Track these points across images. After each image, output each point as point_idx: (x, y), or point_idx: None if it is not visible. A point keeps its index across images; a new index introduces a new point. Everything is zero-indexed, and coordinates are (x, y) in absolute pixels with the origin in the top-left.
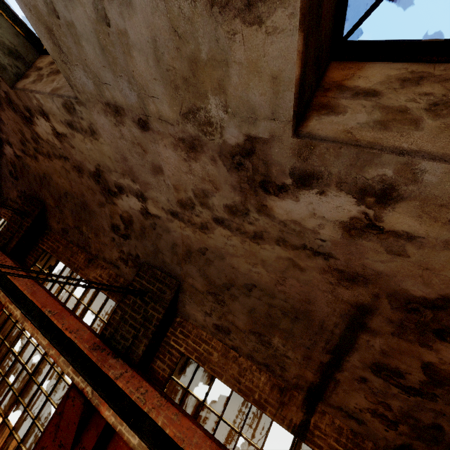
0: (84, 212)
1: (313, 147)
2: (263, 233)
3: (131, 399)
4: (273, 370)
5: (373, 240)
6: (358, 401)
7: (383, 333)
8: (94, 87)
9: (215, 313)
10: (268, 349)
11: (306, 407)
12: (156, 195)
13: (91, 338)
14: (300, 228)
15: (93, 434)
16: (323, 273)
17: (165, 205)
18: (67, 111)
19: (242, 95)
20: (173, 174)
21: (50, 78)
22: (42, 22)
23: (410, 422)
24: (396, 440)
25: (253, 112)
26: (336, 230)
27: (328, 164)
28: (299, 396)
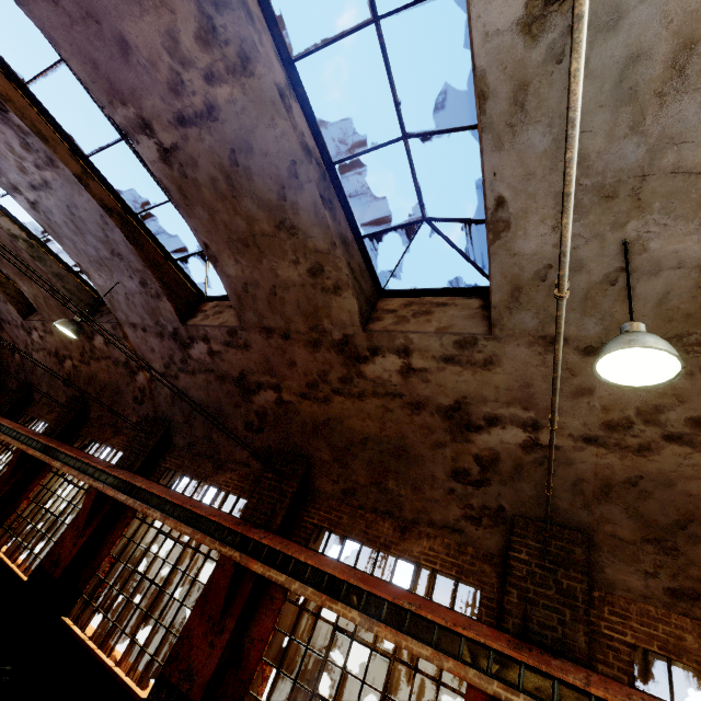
0: (397, 460)
1: None
2: None
3: None
4: None
5: None
6: None
7: None
8: (536, 325)
9: (664, 571)
10: None
11: None
12: (563, 421)
13: (497, 634)
14: None
15: None
16: None
17: (576, 431)
18: (456, 346)
19: None
20: (610, 393)
21: (422, 318)
22: (513, 283)
23: None
24: None
25: None
26: None
27: None
28: None
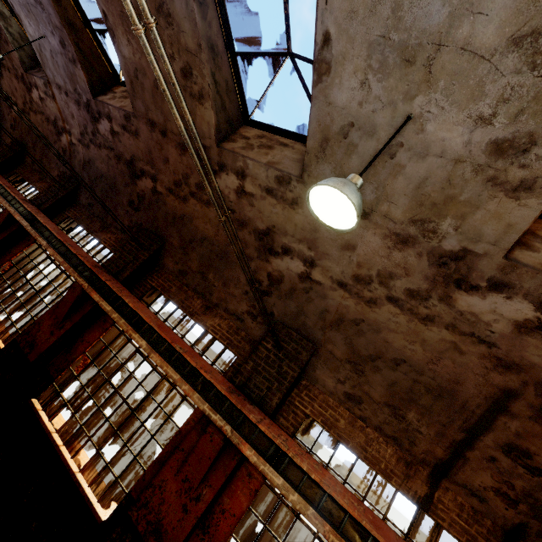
0: (220, 261)
1: (516, 268)
2: (435, 317)
3: (272, 443)
4: (401, 444)
5: (537, 338)
6: (484, 479)
7: (521, 417)
8: None
9: (349, 382)
10: (401, 423)
11: (430, 482)
12: (330, 265)
13: (225, 381)
14: (475, 319)
15: (221, 474)
16: (482, 358)
17: (336, 275)
18: (277, 181)
19: (477, 225)
20: (365, 254)
21: (263, 150)
22: (324, 133)
23: (530, 502)
24: (514, 519)
25: (479, 236)
26: (508, 326)
27: (522, 280)
28: (424, 472)
